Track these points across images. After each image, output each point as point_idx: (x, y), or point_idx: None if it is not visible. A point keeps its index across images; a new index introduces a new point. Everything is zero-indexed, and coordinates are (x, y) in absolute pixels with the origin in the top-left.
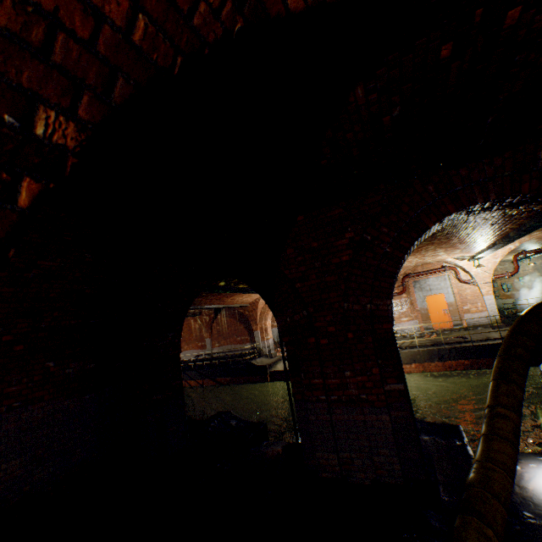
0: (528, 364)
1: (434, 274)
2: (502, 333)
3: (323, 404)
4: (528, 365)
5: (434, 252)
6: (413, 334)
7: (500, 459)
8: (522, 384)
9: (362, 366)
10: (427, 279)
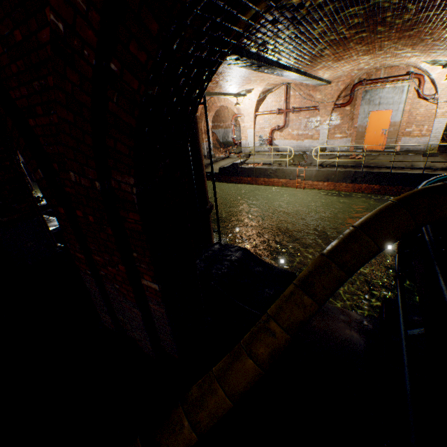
0: (350, 275)
1: (393, 84)
2: (430, 163)
3: (91, 278)
4: (352, 274)
5: (397, 52)
6: (341, 152)
7: (232, 382)
8: (323, 299)
9: (110, 258)
10: (381, 90)
